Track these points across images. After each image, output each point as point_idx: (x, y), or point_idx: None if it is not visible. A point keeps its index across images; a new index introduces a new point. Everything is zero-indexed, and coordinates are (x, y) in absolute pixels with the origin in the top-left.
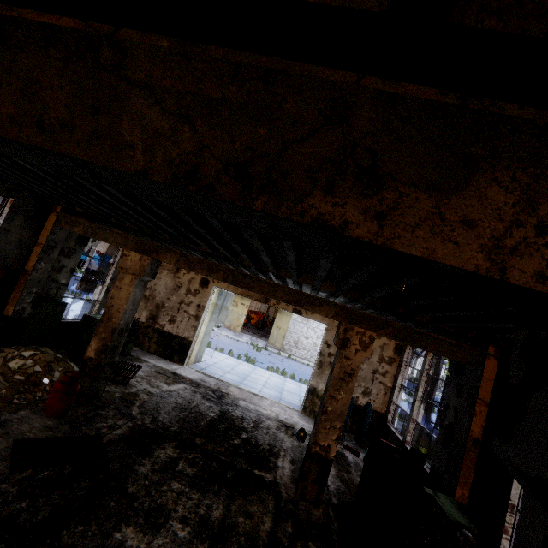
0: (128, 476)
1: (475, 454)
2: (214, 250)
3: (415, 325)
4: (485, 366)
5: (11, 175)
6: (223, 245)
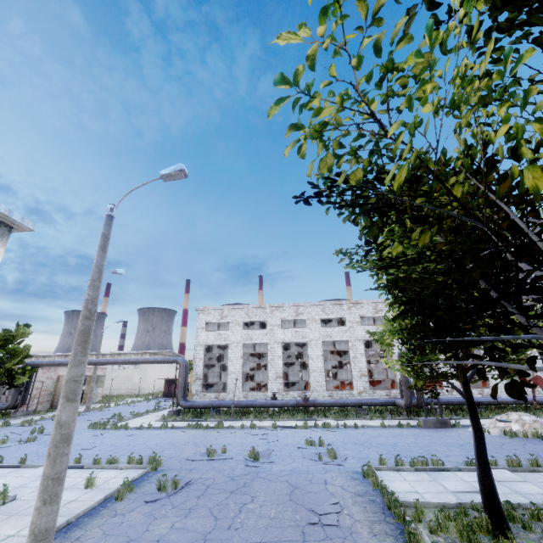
0: None
1: None
2: None
3: None
4: None
5: None
6: None
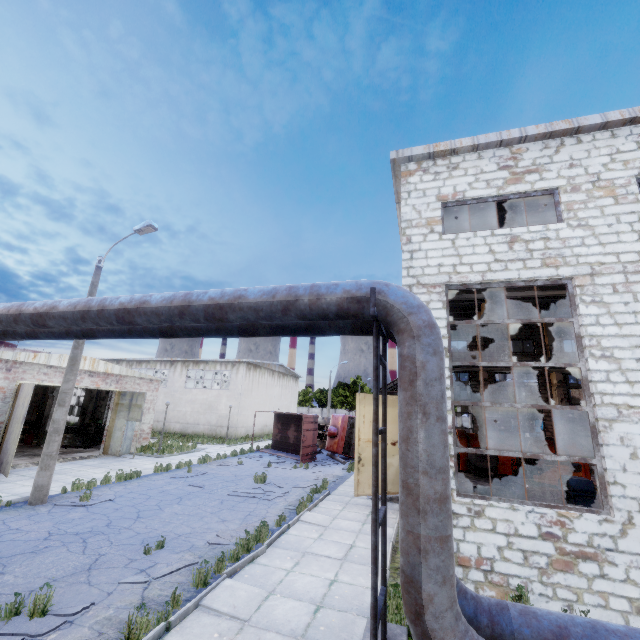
0: None
1: None
2: None
3: None
4: None
5: None
6: None
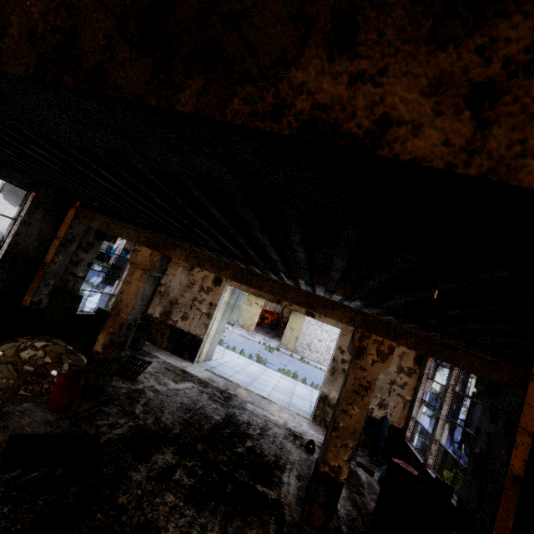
0: (121, 483)
1: (516, 494)
2: (223, 247)
3: (441, 336)
4: (529, 389)
5: (29, 169)
6: (231, 241)
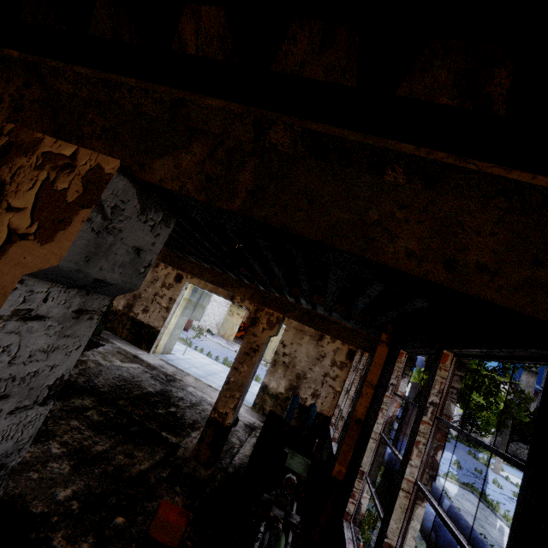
0: None
1: (357, 433)
2: None
3: (340, 320)
4: (377, 352)
5: None
6: None
